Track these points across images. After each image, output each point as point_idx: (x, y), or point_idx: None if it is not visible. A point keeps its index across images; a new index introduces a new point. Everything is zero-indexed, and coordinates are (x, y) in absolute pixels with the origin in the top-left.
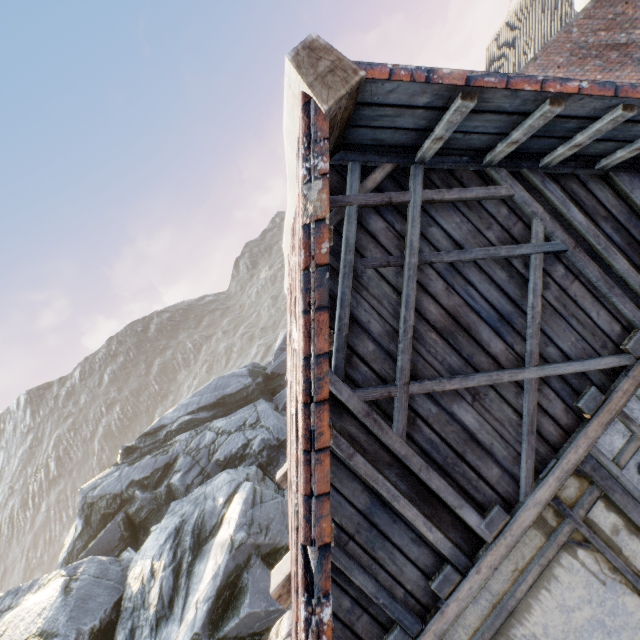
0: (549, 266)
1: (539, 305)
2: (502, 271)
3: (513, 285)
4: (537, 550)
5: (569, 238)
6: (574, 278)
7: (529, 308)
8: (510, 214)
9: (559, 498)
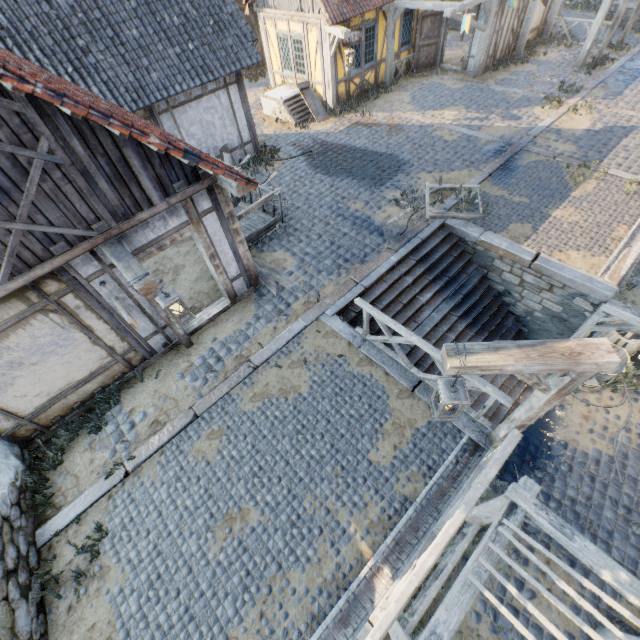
0: (51, 170)
1: (35, 190)
2: (8, 161)
3: (16, 172)
4: (21, 312)
5: (69, 159)
6: (69, 182)
7: (27, 190)
8: (23, 125)
9: (44, 290)
